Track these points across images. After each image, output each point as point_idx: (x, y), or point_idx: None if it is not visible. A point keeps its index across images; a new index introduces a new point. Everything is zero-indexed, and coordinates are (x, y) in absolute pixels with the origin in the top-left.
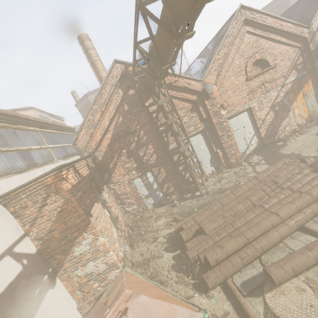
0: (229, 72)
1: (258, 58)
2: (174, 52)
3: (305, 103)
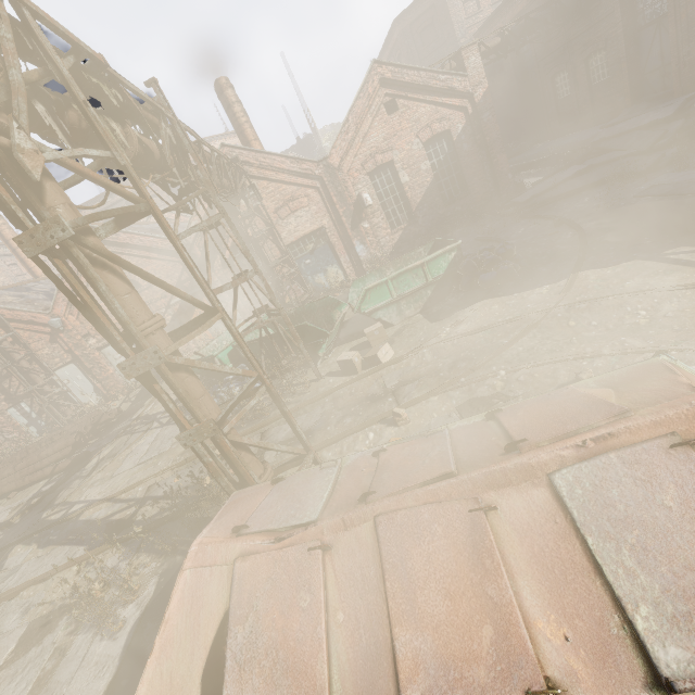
0: None
1: None
2: None
3: None
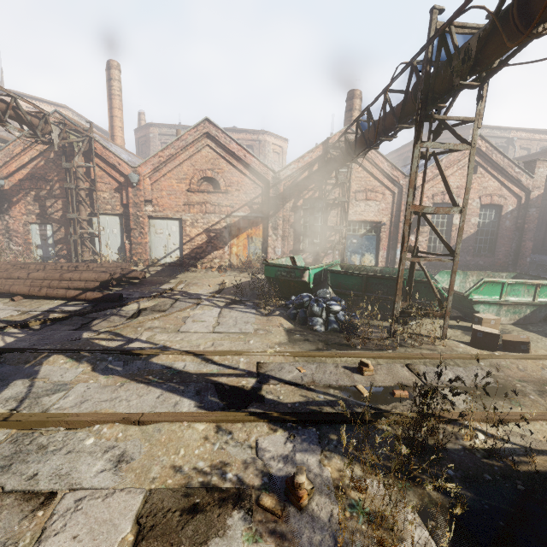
0: (173, 174)
1: (209, 176)
2: (39, 129)
3: (248, 245)
